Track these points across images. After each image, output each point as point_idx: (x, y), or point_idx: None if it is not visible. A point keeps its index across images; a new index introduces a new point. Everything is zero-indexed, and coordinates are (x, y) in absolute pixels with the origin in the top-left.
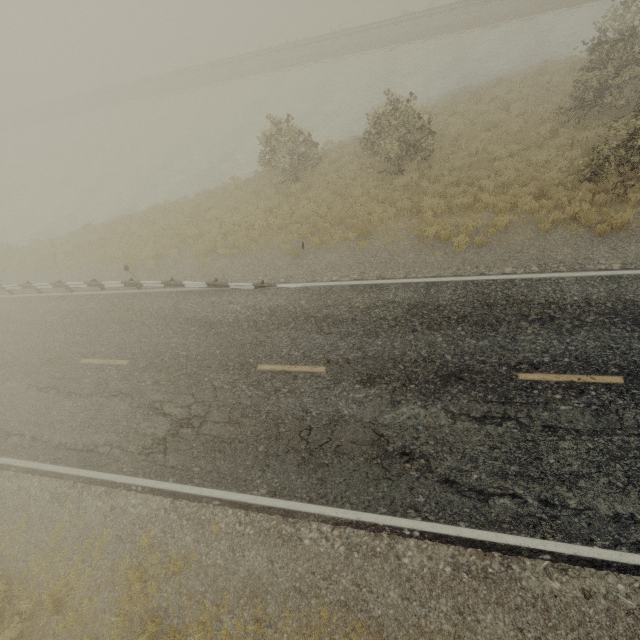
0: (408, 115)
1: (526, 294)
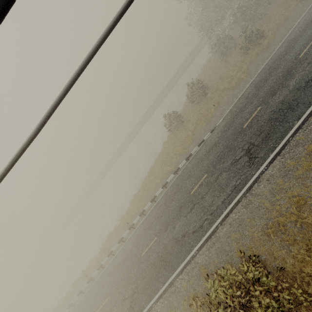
0: (196, 81)
1: (273, 60)
